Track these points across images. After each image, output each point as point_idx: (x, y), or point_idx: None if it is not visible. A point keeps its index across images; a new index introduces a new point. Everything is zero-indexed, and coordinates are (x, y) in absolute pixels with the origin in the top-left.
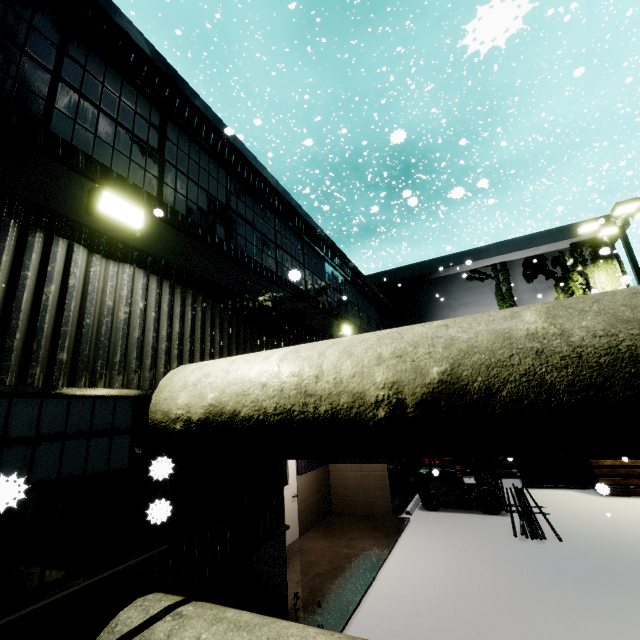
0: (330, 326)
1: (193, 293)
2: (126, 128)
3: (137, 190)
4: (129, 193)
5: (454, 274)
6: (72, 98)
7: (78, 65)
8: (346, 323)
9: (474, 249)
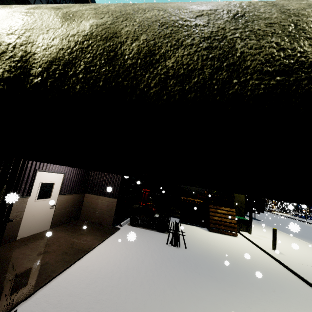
0: None
1: None
2: None
3: None
4: None
5: None
6: None
7: None
8: None
9: None
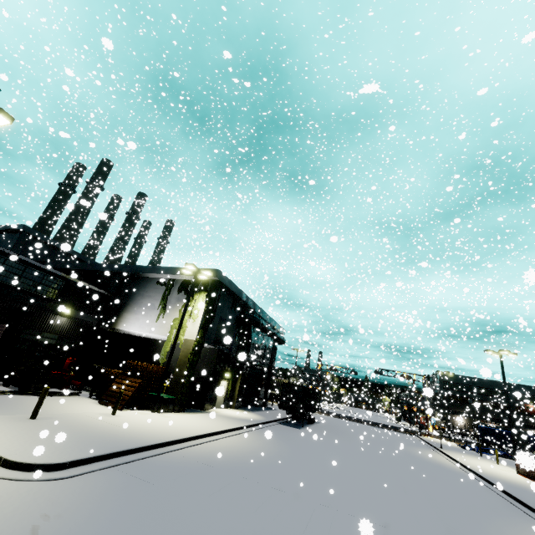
0: None
1: None
2: None
3: None
4: None
5: (154, 278)
6: None
7: None
8: None
9: (159, 267)
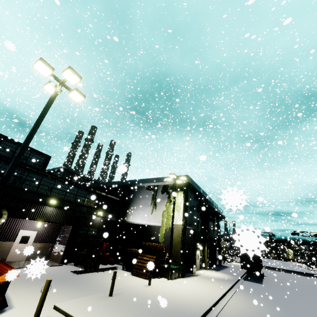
0: (45, 200)
1: None
2: None
3: None
4: None
5: (144, 186)
6: None
7: None
8: (57, 199)
9: (147, 178)
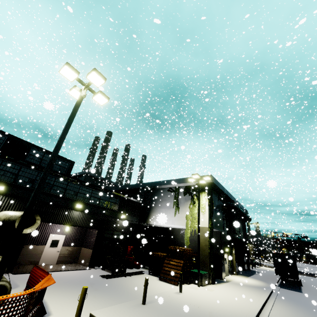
0: (71, 204)
1: (14, 198)
2: (10, 172)
3: (6, 182)
4: (4, 183)
5: (165, 188)
6: (0, 171)
7: (3, 165)
8: (82, 204)
9: (168, 180)
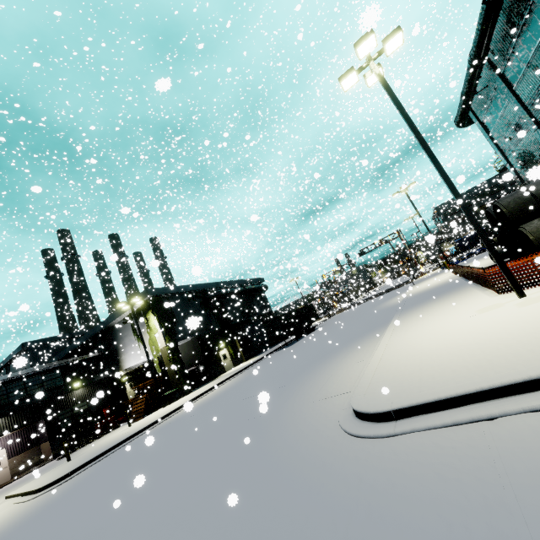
0: None
1: None
2: None
3: None
4: None
5: (120, 321)
6: None
7: None
8: None
9: (114, 313)
